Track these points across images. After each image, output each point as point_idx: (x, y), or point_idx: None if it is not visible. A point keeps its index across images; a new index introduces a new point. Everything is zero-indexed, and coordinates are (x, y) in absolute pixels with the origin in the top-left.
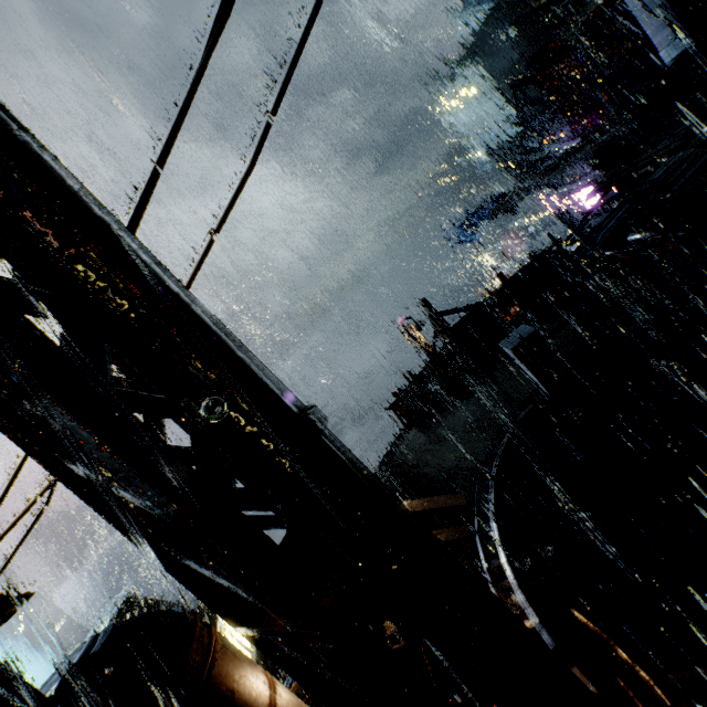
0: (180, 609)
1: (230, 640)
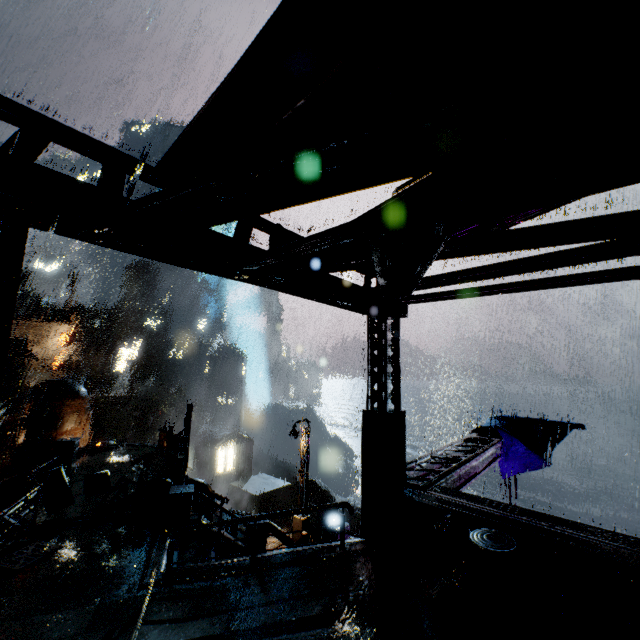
0: (77, 396)
1: (222, 455)
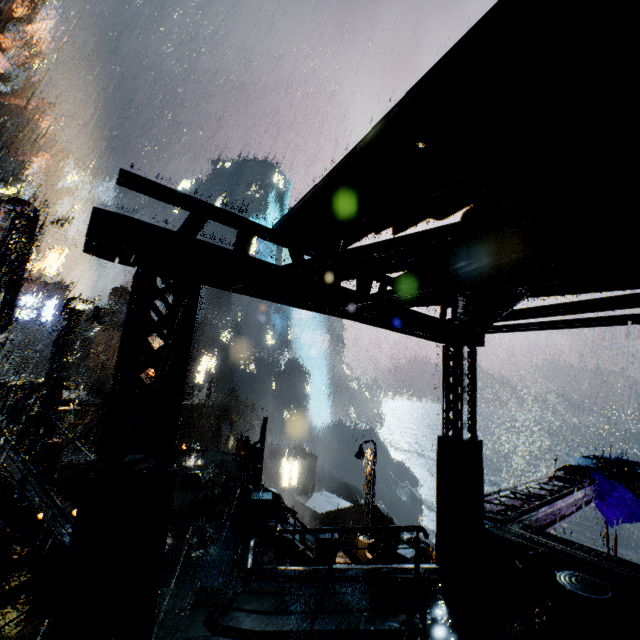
0: None
1: (287, 469)
